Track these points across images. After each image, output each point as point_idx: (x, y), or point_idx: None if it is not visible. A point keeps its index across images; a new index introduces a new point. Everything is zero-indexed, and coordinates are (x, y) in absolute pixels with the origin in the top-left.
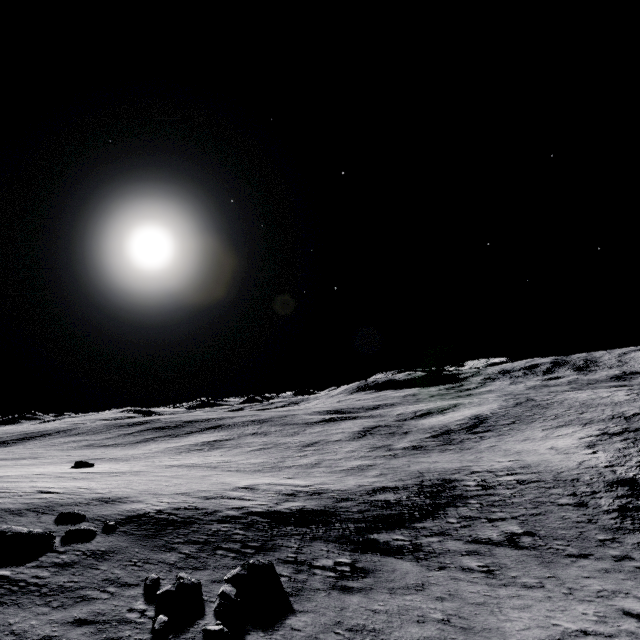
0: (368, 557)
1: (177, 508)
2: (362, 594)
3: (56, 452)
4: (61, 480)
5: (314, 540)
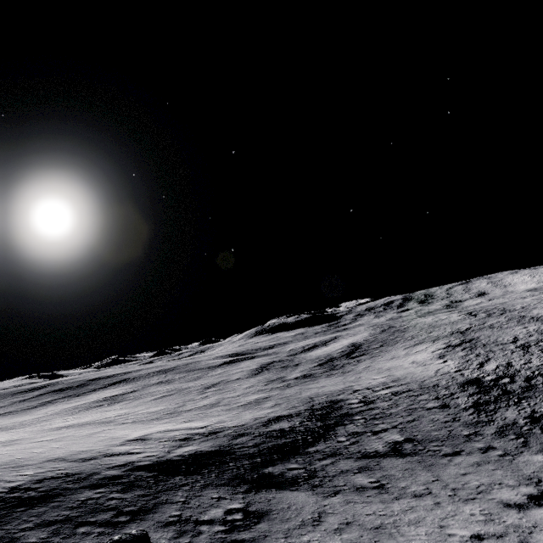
0: (262, 496)
1: (40, 480)
2: None
3: None
4: None
5: (205, 488)
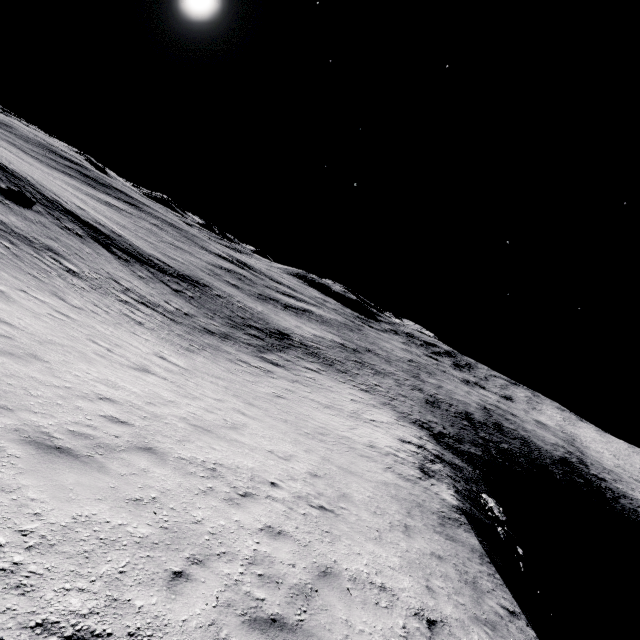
0: (94, 242)
1: (16, 172)
2: (67, 233)
3: None
4: None
5: (78, 226)
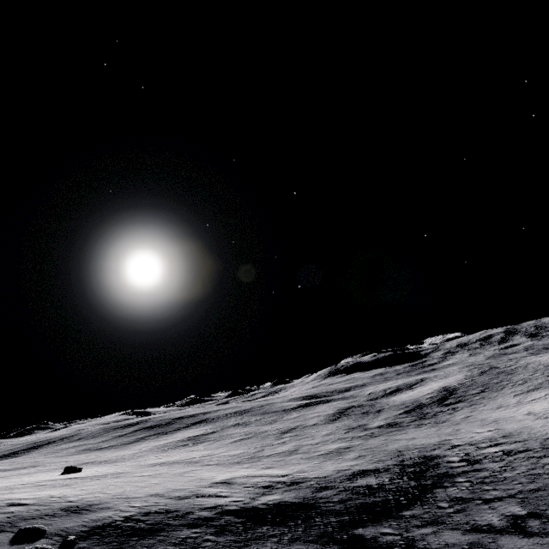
0: None
1: (147, 513)
2: None
3: (55, 459)
4: (40, 489)
5: (293, 542)
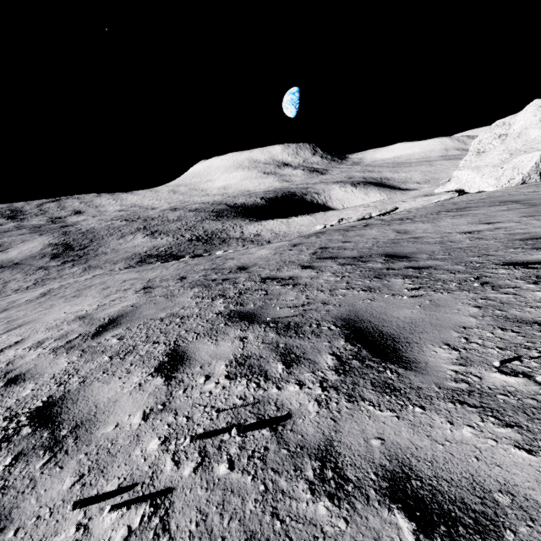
0: None
1: None
2: None
3: None
4: None
5: None
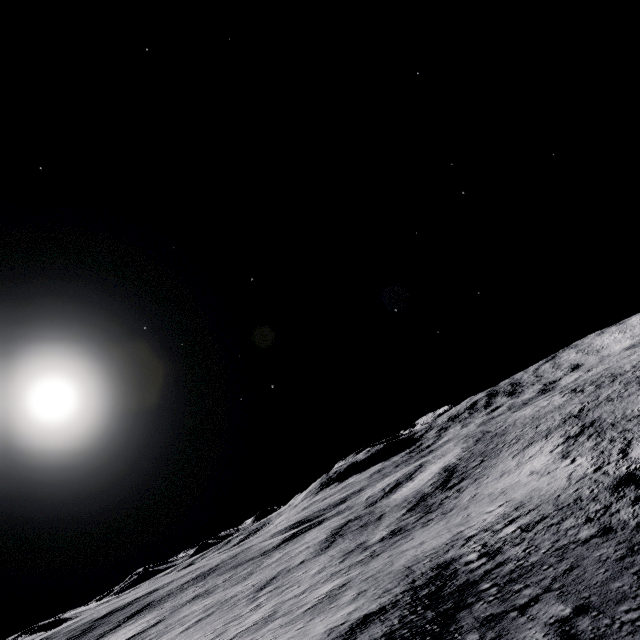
0: None
1: None
2: None
3: None
4: None
5: None
